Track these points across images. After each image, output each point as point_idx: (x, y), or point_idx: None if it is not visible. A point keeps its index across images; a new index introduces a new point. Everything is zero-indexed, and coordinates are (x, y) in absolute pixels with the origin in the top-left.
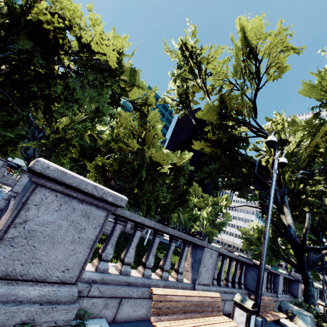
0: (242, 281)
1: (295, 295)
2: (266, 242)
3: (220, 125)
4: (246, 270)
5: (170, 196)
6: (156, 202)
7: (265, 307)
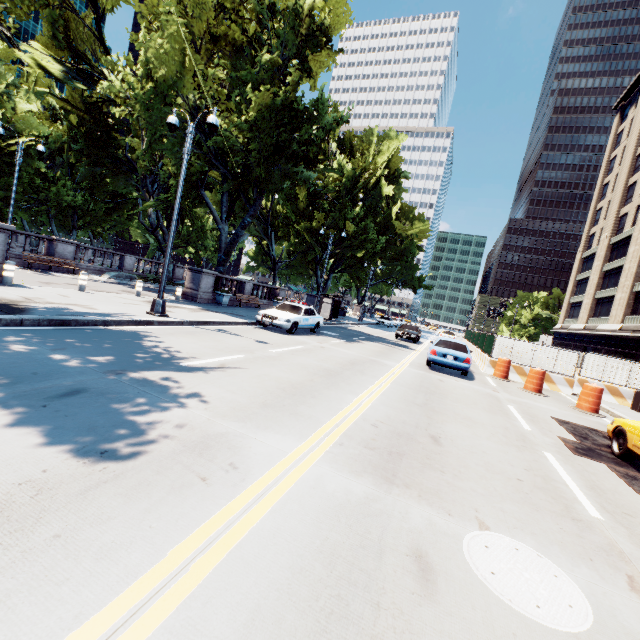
0: (41, 251)
1: (172, 277)
2: (10, 214)
3: (77, 74)
4: (50, 245)
5: (88, 196)
6: (60, 208)
7: (51, 262)
